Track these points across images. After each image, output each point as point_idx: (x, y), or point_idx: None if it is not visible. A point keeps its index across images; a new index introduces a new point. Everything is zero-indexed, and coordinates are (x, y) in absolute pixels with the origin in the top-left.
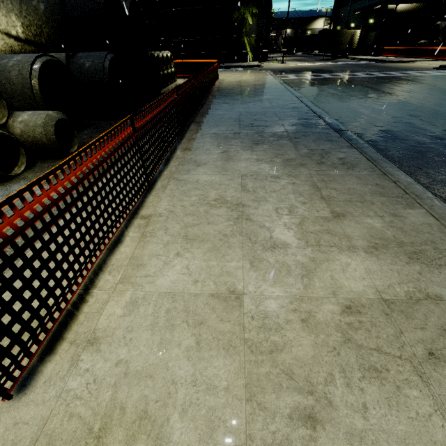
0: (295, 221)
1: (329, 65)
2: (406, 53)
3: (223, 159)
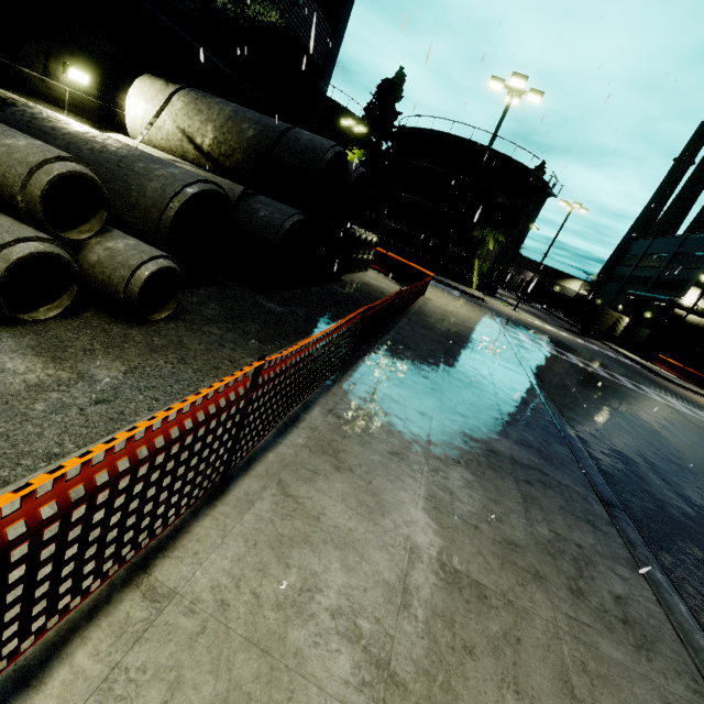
0: None
1: (578, 342)
2: (691, 377)
3: (388, 473)
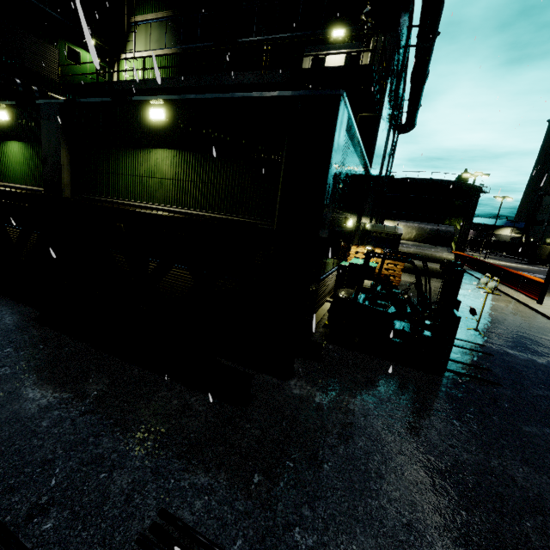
0: None
1: (533, 268)
2: None
3: None
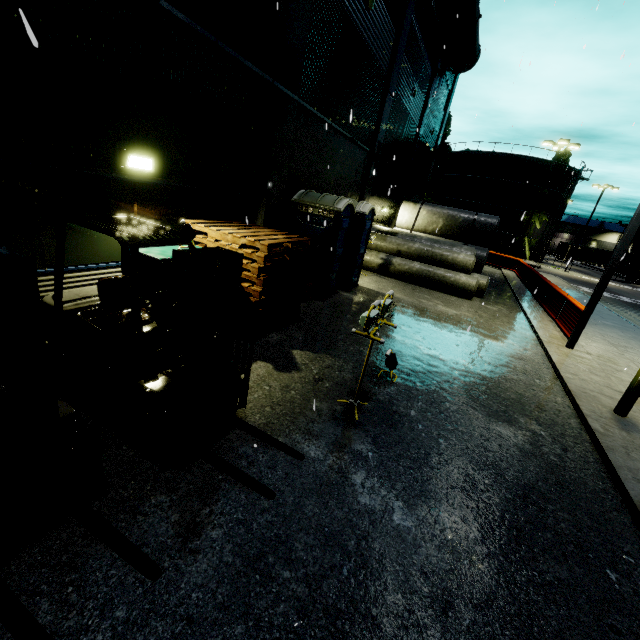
0: (635, 350)
1: (625, 288)
2: None
3: None
